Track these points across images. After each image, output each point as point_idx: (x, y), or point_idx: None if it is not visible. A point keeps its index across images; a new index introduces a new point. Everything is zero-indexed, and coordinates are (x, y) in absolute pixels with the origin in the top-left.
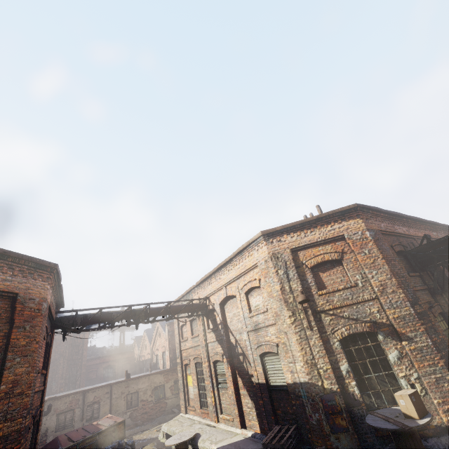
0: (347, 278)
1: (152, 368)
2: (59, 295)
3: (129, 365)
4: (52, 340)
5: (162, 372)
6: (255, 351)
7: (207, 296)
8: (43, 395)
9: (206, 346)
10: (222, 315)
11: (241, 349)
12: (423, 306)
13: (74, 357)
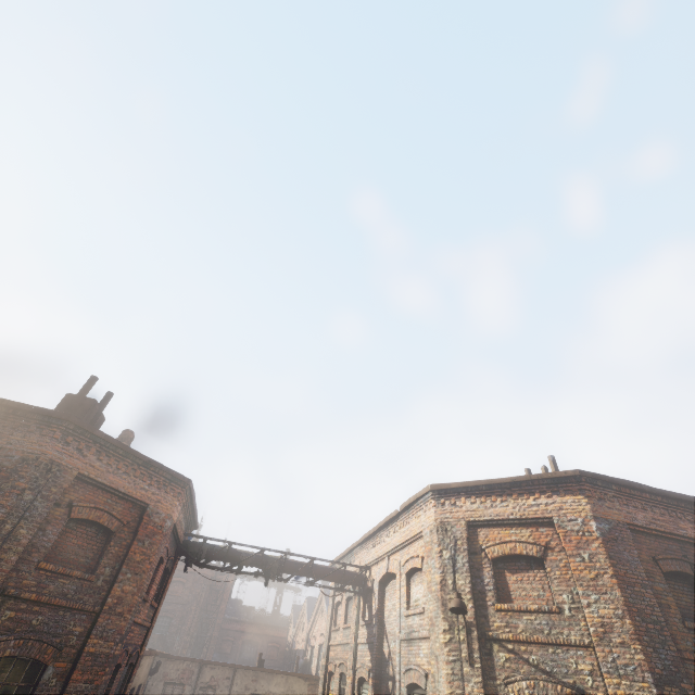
0: (549, 594)
1: (303, 668)
2: (192, 514)
3: (277, 650)
4: (174, 567)
5: (307, 677)
6: (403, 676)
7: (368, 564)
8: (147, 635)
9: (355, 649)
10: (380, 602)
11: (393, 668)
12: (693, 694)
13: (209, 607)
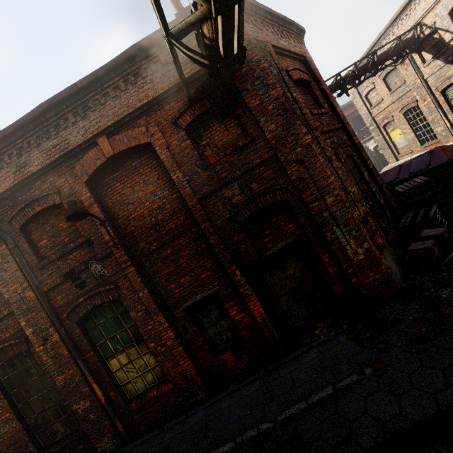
0: None
1: None
2: None
3: None
4: None
5: None
6: None
7: (416, 23)
8: None
9: (424, 83)
10: None
11: None
12: None
13: None
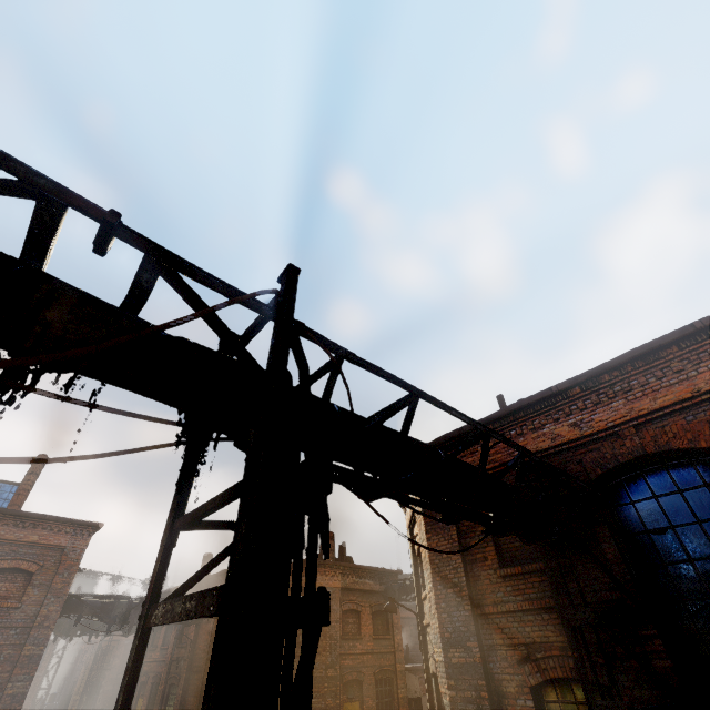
0: None
1: None
2: (372, 570)
3: None
4: None
5: None
6: None
7: None
8: (395, 656)
9: None
10: None
11: None
12: (477, 652)
13: None
